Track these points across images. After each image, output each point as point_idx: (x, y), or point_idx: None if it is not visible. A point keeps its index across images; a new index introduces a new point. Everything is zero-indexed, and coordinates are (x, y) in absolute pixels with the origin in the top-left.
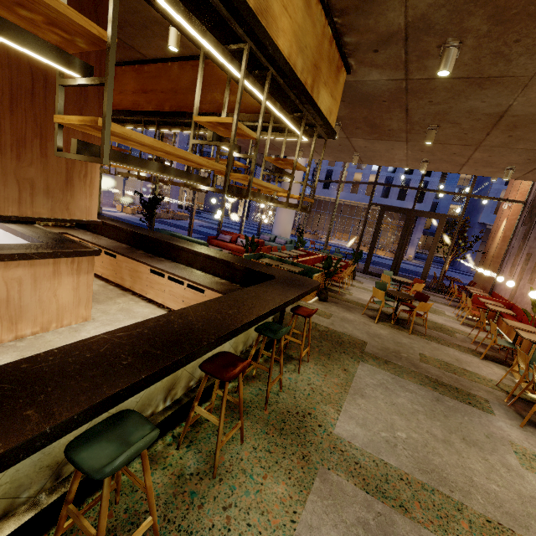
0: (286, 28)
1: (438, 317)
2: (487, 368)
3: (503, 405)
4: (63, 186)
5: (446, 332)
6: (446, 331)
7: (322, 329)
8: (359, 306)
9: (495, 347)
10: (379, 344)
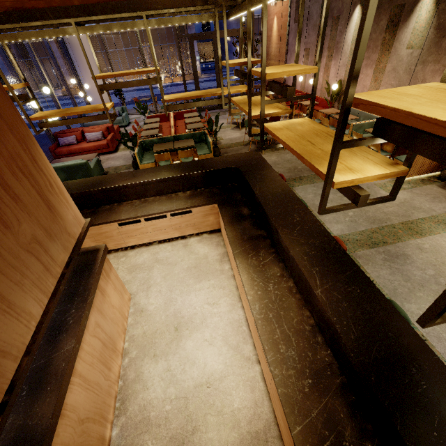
0: None
1: None
2: None
3: None
4: (50, 216)
5: None
6: None
7: None
8: (239, 146)
9: None
10: (284, 169)
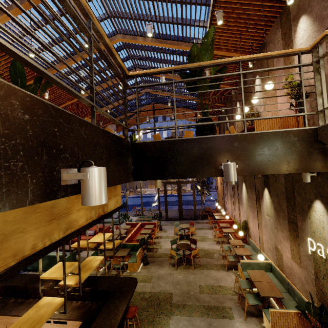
0: (82, 213)
1: (205, 244)
2: (229, 278)
3: (237, 307)
4: None
5: (210, 256)
6: (210, 254)
7: (148, 296)
8: (166, 257)
9: (231, 255)
10: (179, 291)
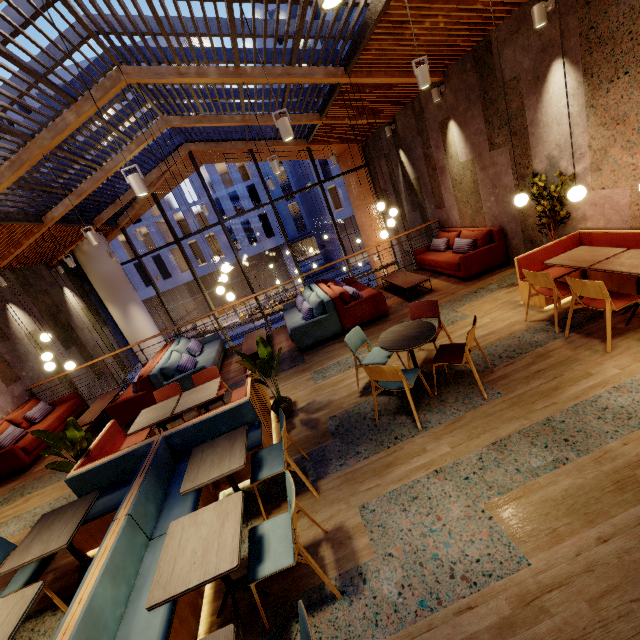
0: None
1: None
2: None
3: None
4: None
5: None
6: None
7: None
8: None
9: None
10: None
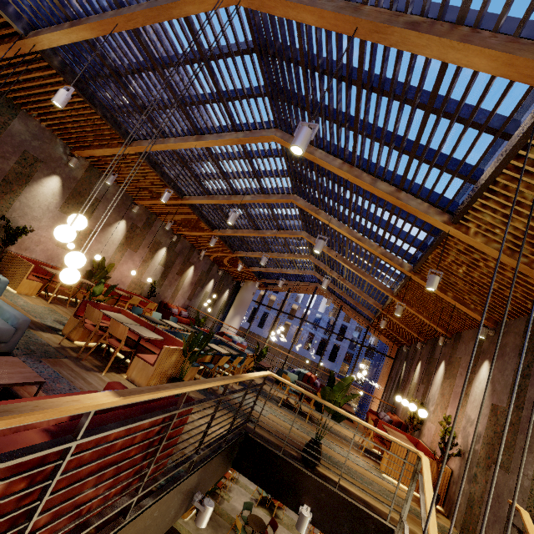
0: None
1: None
2: None
3: None
4: None
5: None
6: None
7: None
8: (228, 522)
9: None
10: None
